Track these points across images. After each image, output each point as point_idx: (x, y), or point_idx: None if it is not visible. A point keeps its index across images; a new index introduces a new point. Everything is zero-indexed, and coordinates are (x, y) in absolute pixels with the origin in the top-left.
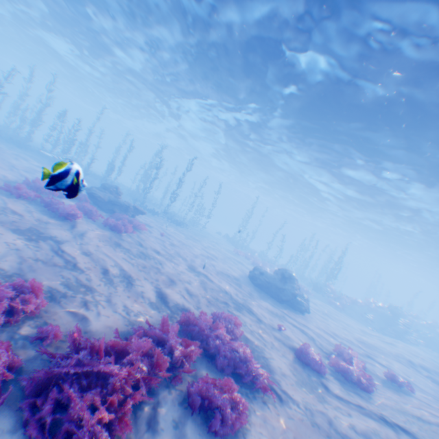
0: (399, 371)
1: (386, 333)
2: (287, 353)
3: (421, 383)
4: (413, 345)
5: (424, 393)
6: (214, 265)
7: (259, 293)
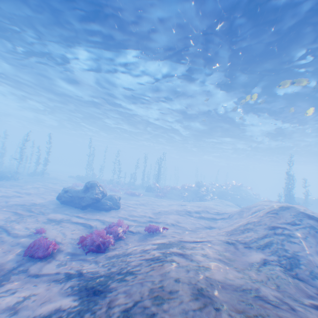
0: (172, 221)
1: (194, 200)
2: (7, 255)
3: (186, 223)
4: (208, 200)
5: (180, 229)
6: (9, 201)
7: (58, 209)
